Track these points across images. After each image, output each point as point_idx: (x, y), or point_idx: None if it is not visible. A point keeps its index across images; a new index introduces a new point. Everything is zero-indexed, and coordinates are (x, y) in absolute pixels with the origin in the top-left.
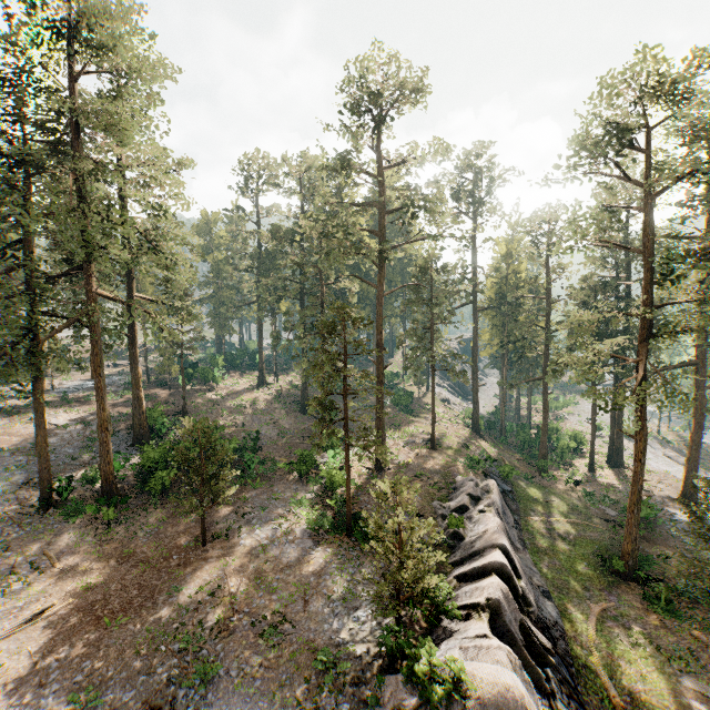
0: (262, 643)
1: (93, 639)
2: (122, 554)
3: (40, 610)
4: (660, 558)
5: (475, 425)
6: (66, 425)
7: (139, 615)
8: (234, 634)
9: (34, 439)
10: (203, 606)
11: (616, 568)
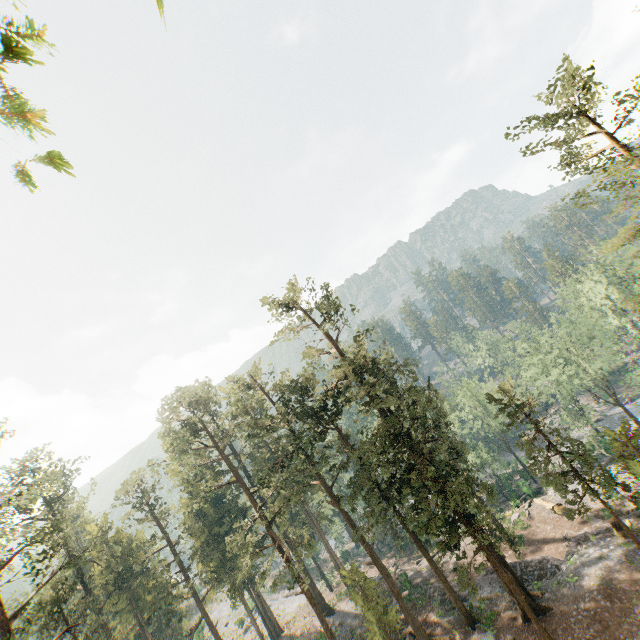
0: None
1: None
2: None
3: None
4: None
5: None
6: None
7: None
8: None
9: None
10: None
11: None
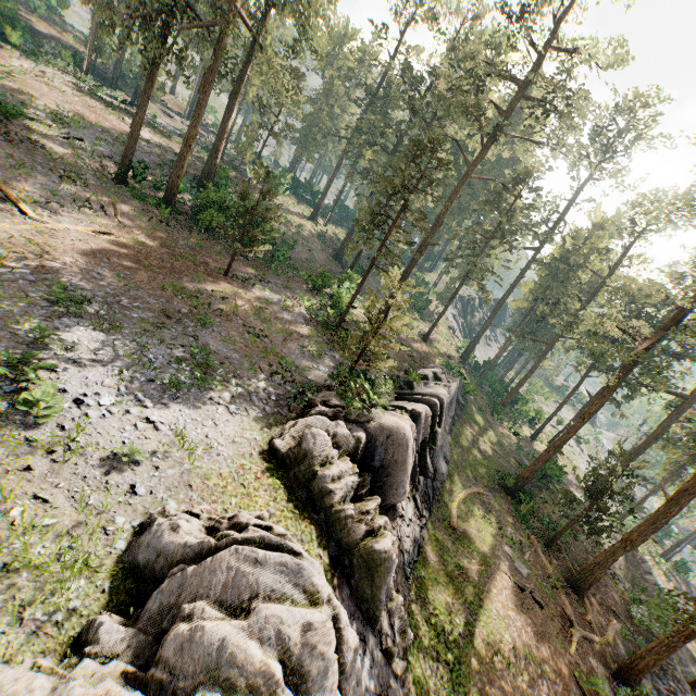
0: (247, 336)
1: (134, 267)
2: (165, 243)
3: (102, 231)
4: (541, 502)
5: (465, 354)
6: (148, 140)
7: (168, 276)
8: (230, 322)
9: (121, 134)
10: (214, 299)
11: (506, 483)
